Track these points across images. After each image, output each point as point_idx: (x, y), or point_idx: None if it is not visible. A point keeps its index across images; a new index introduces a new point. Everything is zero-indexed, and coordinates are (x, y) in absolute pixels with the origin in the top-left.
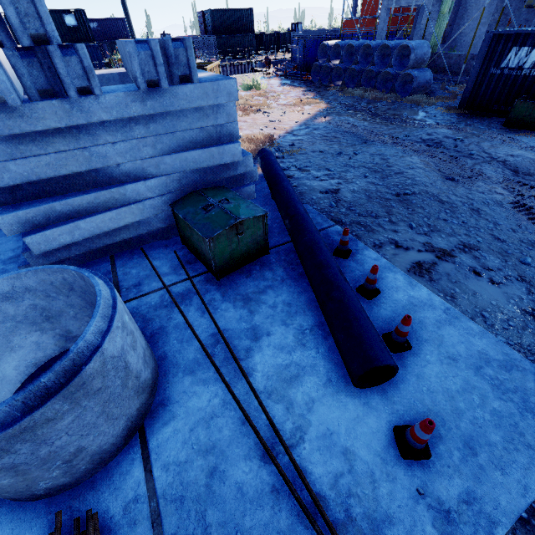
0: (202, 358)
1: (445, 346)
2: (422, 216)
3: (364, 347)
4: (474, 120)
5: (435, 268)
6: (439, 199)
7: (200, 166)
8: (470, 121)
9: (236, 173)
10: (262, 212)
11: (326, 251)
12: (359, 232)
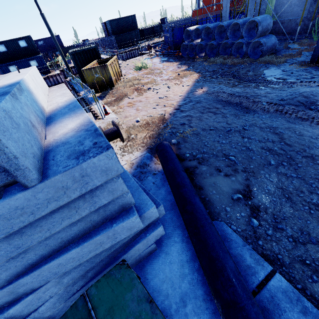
0: None
1: None
2: None
3: None
4: None
5: None
6: None
7: (83, 259)
8: None
9: (138, 230)
10: None
11: None
12: (314, 288)
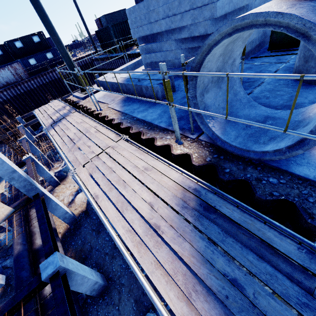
0: None
1: None
2: None
3: None
4: None
5: None
6: None
7: None
8: None
9: None
10: None
11: None
12: None
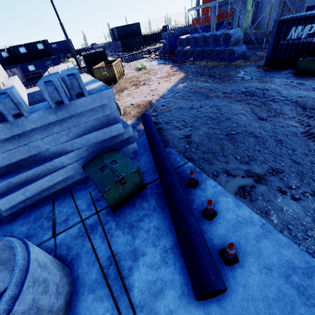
0: (101, 278)
1: (263, 257)
2: (244, 149)
3: (201, 274)
4: (275, 73)
5: (254, 190)
6: (254, 135)
7: (98, 140)
8: (272, 74)
9: (123, 138)
10: (136, 168)
11: (178, 190)
12: (203, 166)
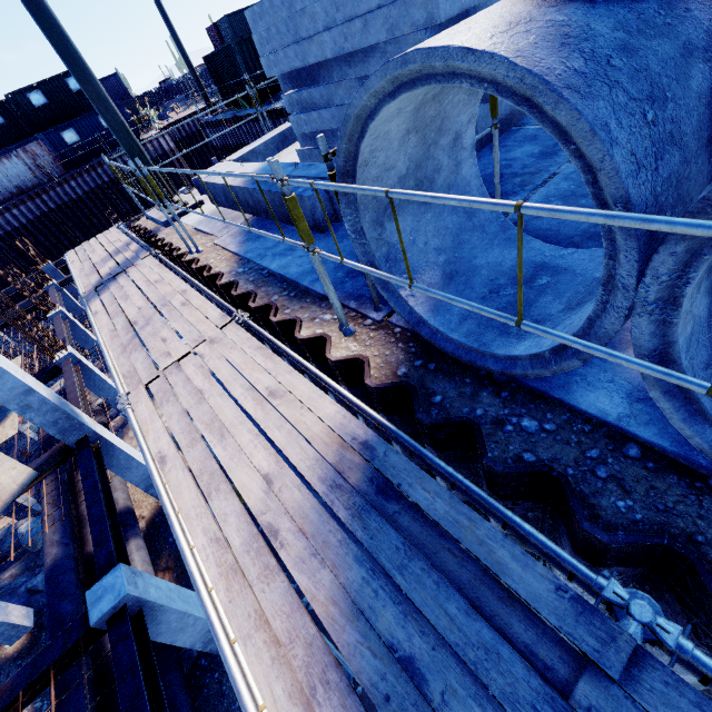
0: None
1: None
2: None
3: None
4: None
5: None
6: None
7: None
8: None
9: None
10: None
11: None
12: None
